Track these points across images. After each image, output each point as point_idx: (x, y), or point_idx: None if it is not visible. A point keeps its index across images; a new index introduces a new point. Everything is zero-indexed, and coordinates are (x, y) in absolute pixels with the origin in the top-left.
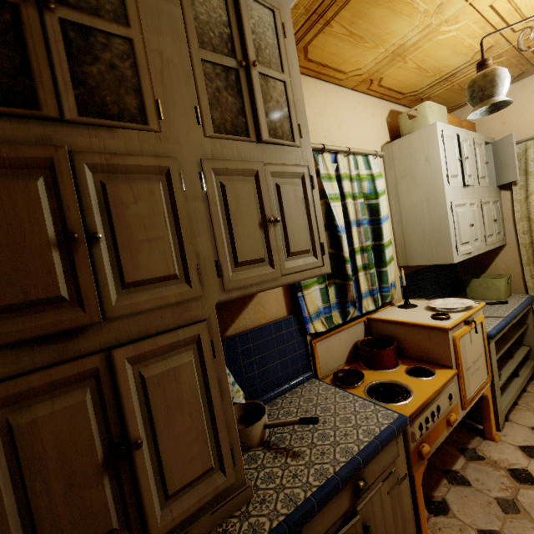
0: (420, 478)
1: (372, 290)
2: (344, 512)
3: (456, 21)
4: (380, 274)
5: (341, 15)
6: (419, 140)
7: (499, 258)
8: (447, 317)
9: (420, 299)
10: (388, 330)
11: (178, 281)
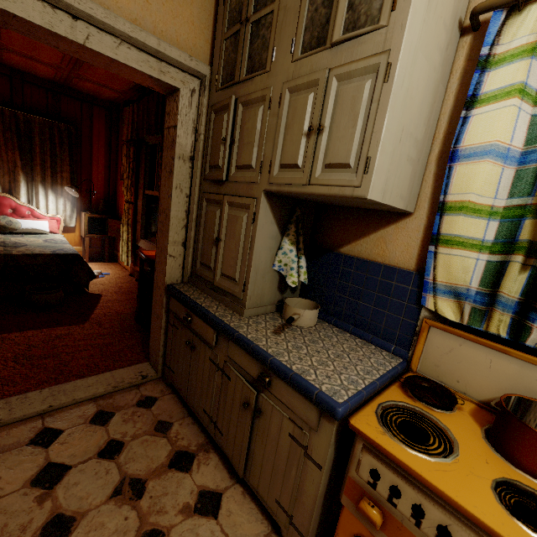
0: (354, 530)
1: None
2: (251, 375)
3: None
4: None
5: None
6: None
7: None
8: None
9: None
10: None
11: (254, 170)
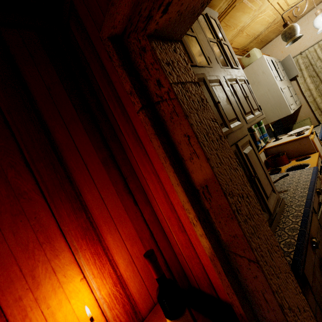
0: None
1: (261, 136)
2: (318, 201)
3: (264, 11)
4: (260, 129)
5: (225, 18)
6: (256, 65)
7: (300, 112)
8: (304, 133)
9: (280, 136)
10: (277, 150)
11: (236, 121)
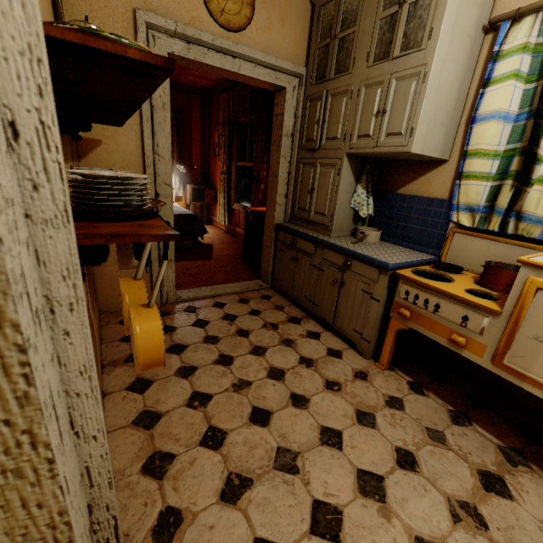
0: (396, 328)
1: None
2: (338, 264)
3: None
4: None
5: None
6: None
7: None
8: None
9: None
10: None
11: (339, 140)
